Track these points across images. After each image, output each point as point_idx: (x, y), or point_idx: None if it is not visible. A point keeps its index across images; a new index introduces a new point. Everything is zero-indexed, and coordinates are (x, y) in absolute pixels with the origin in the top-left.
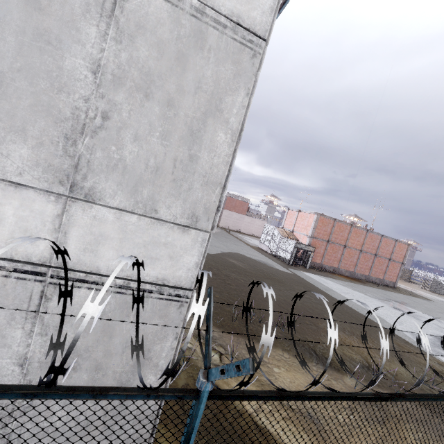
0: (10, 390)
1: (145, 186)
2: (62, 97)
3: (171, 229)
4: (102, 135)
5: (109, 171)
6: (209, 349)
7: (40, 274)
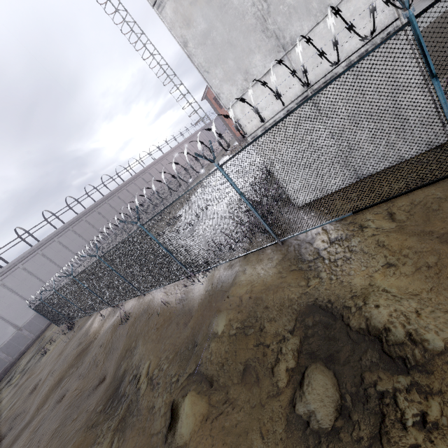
0: (330, 81)
1: (311, 2)
2: (246, 19)
3: (348, 3)
4: (272, 9)
5: (289, 20)
6: (402, 1)
7: (306, 97)
